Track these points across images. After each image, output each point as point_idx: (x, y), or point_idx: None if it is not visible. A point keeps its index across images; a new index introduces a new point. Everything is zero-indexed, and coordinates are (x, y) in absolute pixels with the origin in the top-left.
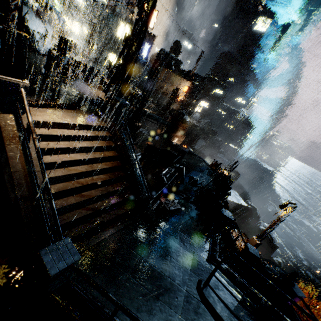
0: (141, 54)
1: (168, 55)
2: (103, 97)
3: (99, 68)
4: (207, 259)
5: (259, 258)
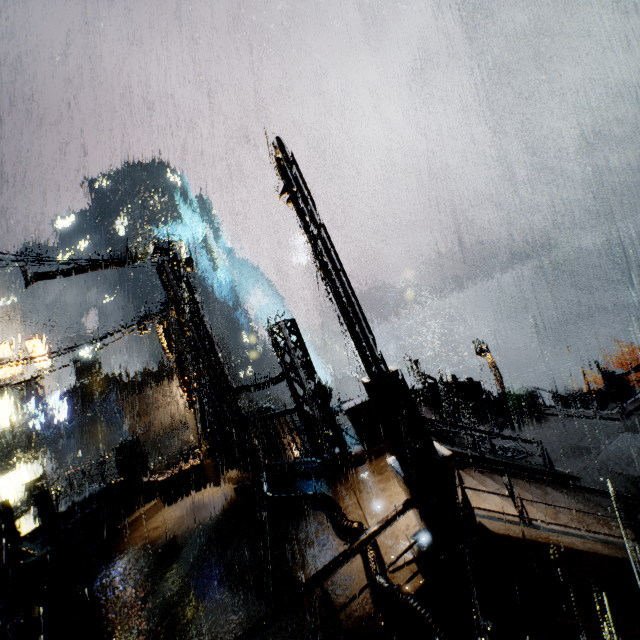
0: (53, 423)
1: (84, 387)
2: (213, 497)
3: (76, 498)
4: (621, 420)
5: (581, 388)
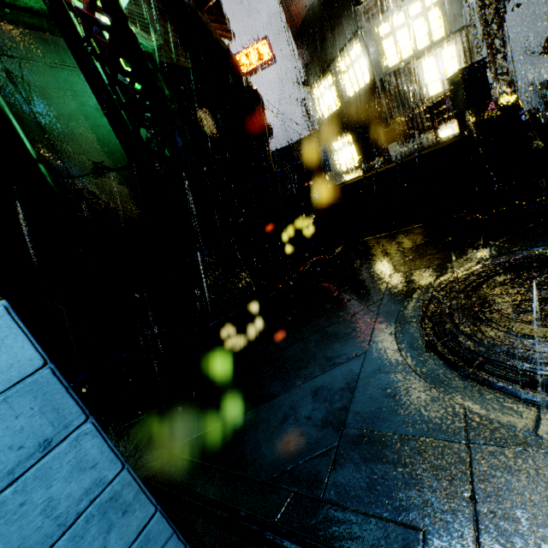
0: None
1: None
2: None
3: None
4: None
5: None
